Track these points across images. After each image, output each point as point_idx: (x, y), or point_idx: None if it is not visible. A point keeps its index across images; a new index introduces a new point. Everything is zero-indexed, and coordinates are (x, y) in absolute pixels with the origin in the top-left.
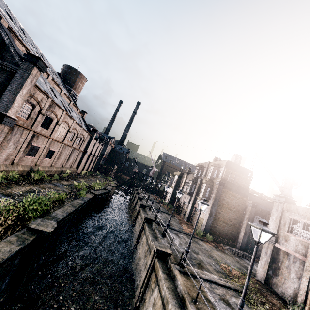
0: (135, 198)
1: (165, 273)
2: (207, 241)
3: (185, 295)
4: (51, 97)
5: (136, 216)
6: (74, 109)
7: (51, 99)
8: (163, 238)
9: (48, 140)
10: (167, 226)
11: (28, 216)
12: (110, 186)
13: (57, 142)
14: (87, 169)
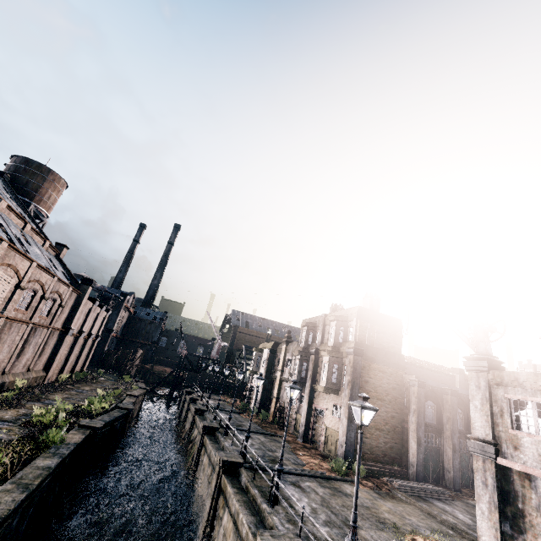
0: (188, 412)
1: None
2: None
3: None
4: None
5: (196, 458)
6: (35, 241)
7: None
8: (275, 509)
9: None
10: (279, 475)
11: None
12: (129, 397)
13: None
14: (73, 368)
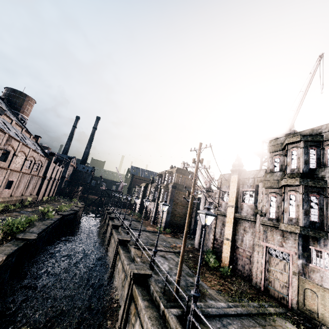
0: (105, 215)
1: (125, 251)
2: (166, 234)
3: (135, 255)
4: (6, 131)
5: (106, 229)
6: (27, 136)
7: (8, 134)
8: (127, 235)
9: (7, 172)
10: (130, 226)
11: (13, 232)
12: (77, 207)
13: (16, 172)
14: (48, 195)
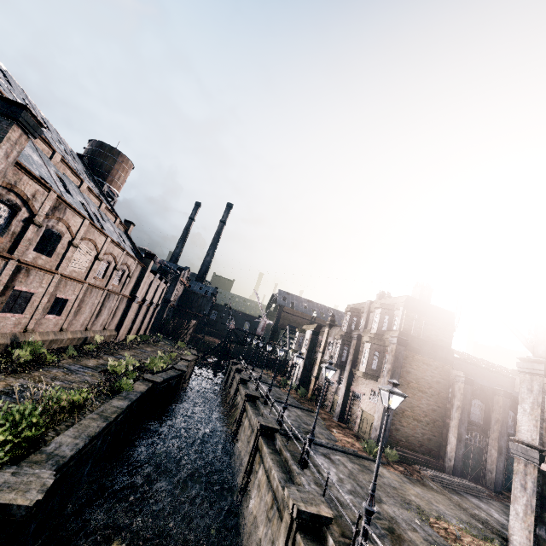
0: (233, 380)
1: None
2: (387, 464)
3: None
4: (57, 191)
5: (238, 420)
6: (109, 218)
7: (56, 194)
8: (304, 471)
9: (53, 278)
10: (310, 444)
11: None
12: (183, 360)
13: (74, 281)
14: (138, 331)
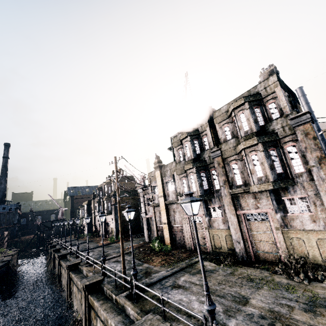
0: (49, 250)
1: (77, 273)
2: (119, 241)
3: (87, 272)
4: None
5: (53, 264)
6: None
7: None
8: (78, 259)
9: None
10: (78, 249)
11: None
12: (7, 256)
13: None
14: None
